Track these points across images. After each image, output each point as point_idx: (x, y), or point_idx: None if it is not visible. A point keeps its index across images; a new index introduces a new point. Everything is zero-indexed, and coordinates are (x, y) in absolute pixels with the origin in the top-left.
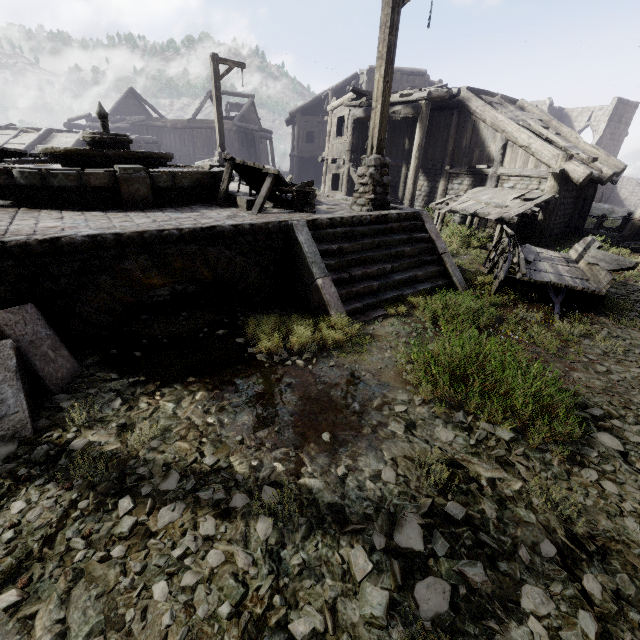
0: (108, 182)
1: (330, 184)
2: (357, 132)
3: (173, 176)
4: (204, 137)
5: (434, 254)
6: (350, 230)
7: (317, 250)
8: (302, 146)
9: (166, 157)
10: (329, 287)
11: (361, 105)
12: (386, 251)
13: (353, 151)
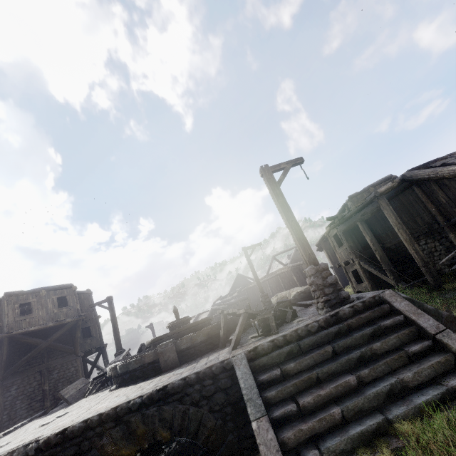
0: (153, 357)
1: (354, 279)
2: (349, 238)
3: (191, 337)
4: (275, 281)
5: (427, 337)
6: (296, 345)
7: (254, 382)
8: (334, 259)
9: (202, 321)
10: (265, 432)
11: (340, 223)
12: (344, 356)
13: (354, 250)
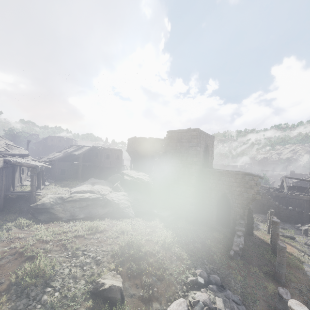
0: None
1: None
2: None
3: None
4: None
5: None
6: None
7: None
8: None
9: None
10: None
11: None
12: None
13: None
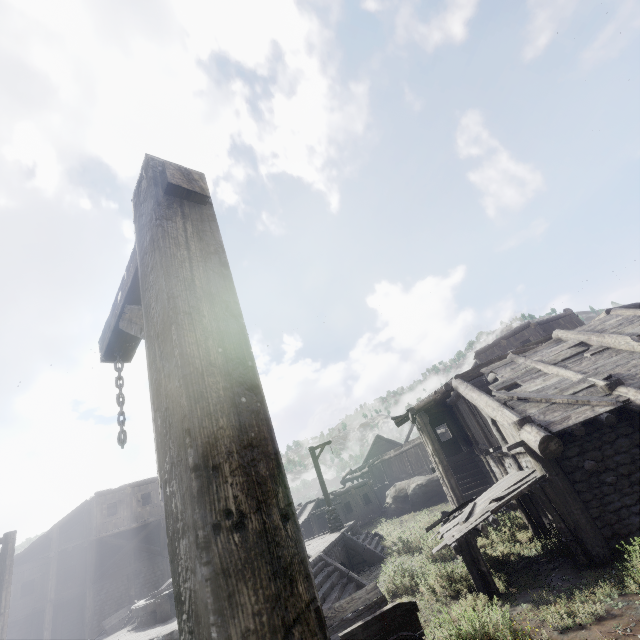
0: (154, 607)
1: None
2: None
3: None
4: (414, 454)
5: None
6: None
7: None
8: None
9: None
10: None
11: (412, 422)
12: None
13: None
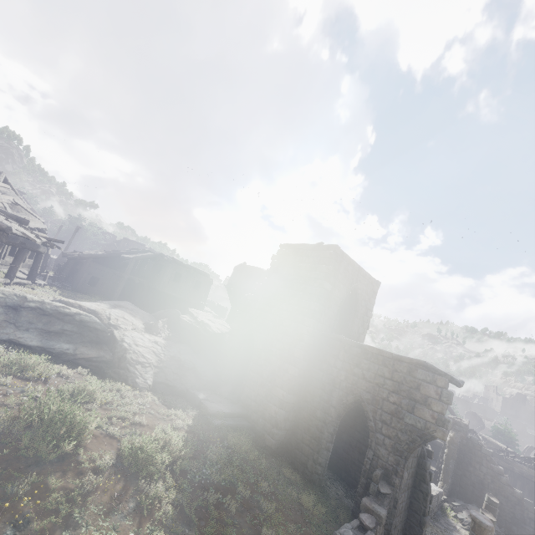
0: None
1: None
2: None
3: None
4: None
5: None
6: None
7: None
8: None
9: None
10: None
11: None
12: None
13: None
